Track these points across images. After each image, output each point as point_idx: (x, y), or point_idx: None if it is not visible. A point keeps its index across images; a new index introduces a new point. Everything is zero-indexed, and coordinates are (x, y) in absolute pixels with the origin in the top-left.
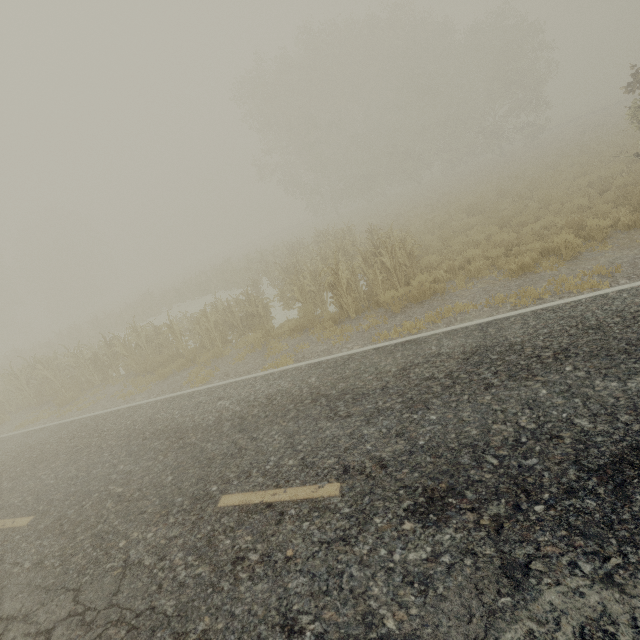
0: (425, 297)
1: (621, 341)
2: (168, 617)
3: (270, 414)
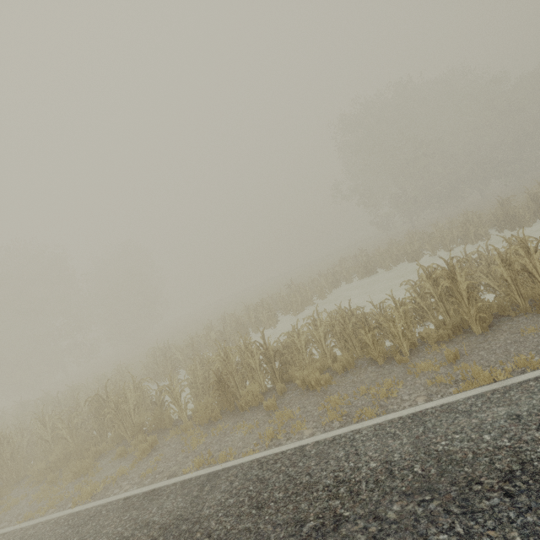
0: None
1: None
2: None
3: None
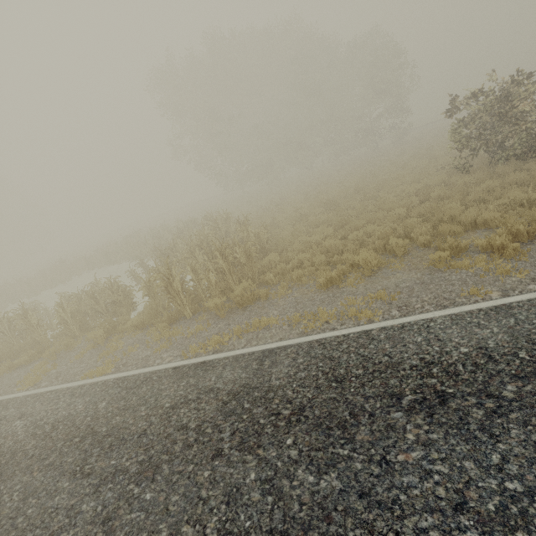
0: (250, 302)
1: (348, 407)
2: None
3: (37, 453)
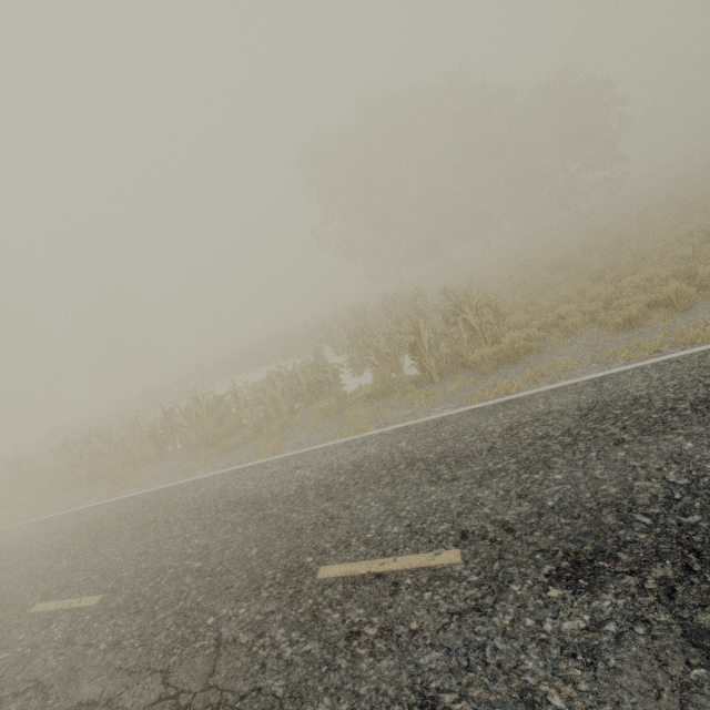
0: (518, 356)
1: None
2: (279, 699)
3: (360, 481)
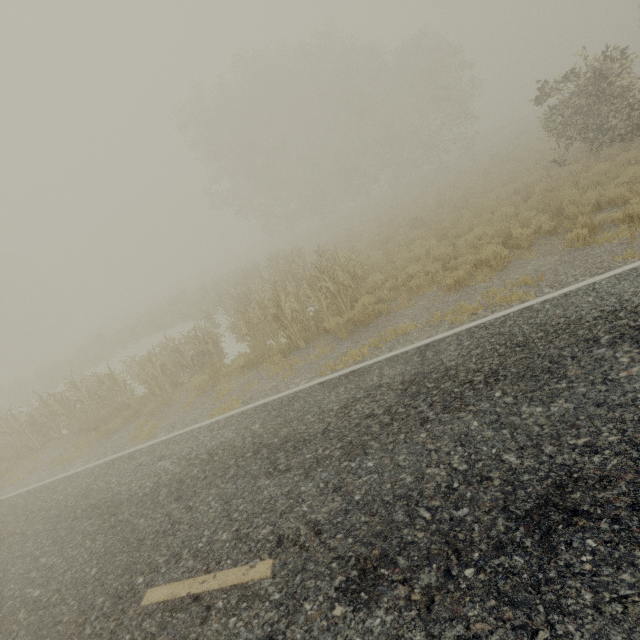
0: (371, 319)
1: (544, 359)
2: None
3: (209, 474)
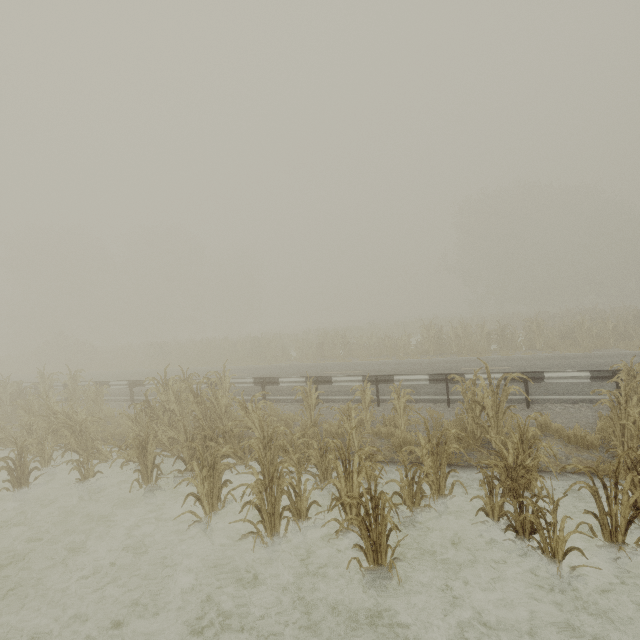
0: None
1: None
2: None
3: None
